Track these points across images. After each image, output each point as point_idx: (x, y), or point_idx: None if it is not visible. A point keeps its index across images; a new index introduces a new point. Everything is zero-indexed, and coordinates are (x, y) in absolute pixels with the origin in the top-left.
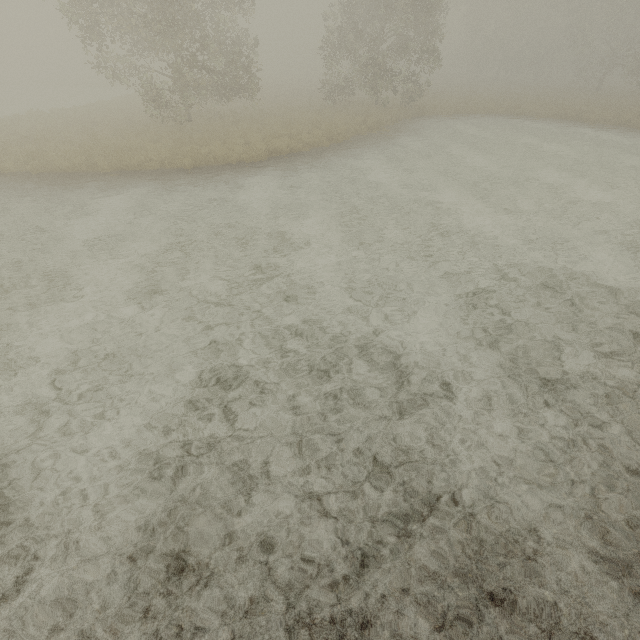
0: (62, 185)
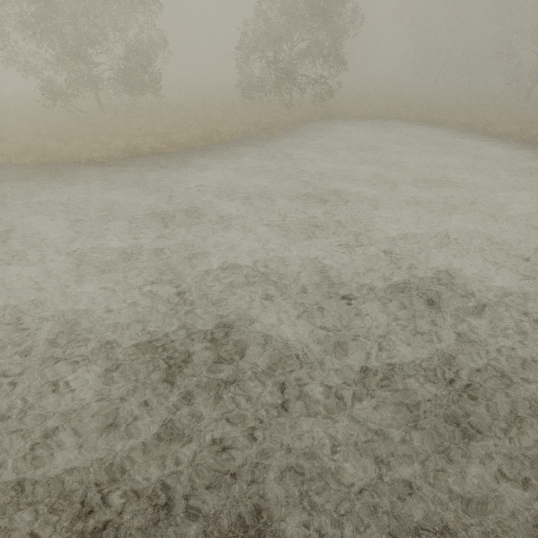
0: None
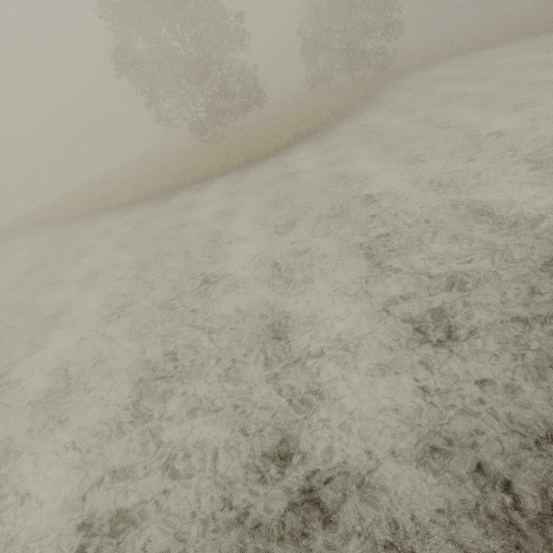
0: (166, 199)
